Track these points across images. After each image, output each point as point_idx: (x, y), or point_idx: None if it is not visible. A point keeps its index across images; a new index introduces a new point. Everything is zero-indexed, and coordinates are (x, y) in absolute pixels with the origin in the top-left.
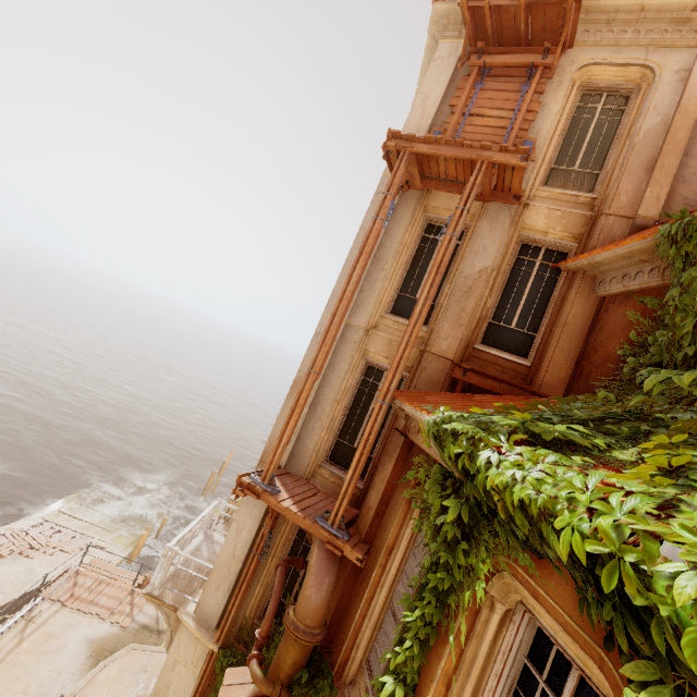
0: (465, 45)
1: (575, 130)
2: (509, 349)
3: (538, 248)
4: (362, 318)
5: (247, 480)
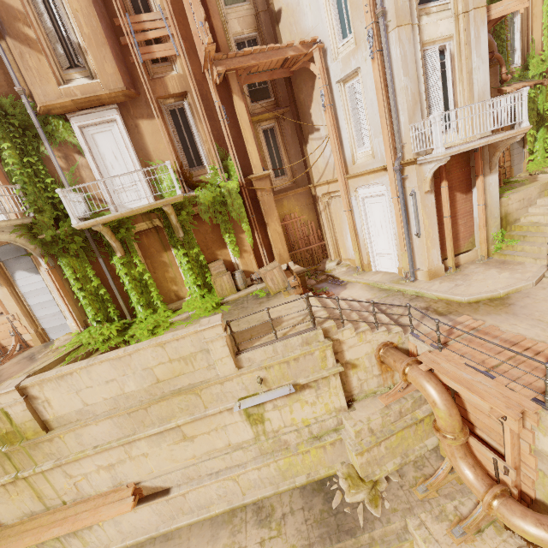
0: None
1: None
2: None
3: None
4: None
5: None
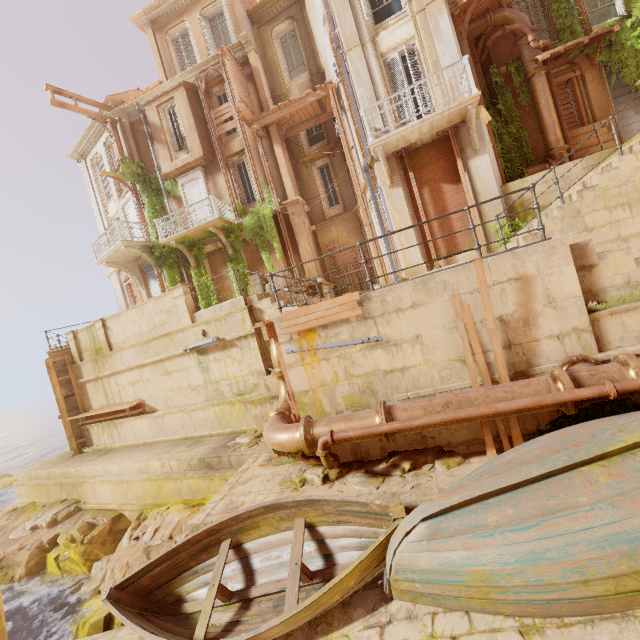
0: None
1: None
2: None
3: None
4: None
5: None
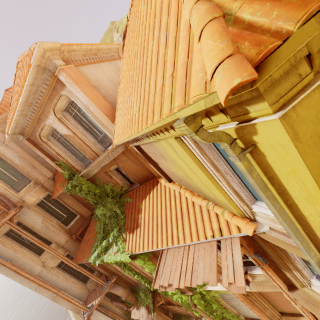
0: None
1: None
2: (72, 219)
3: (42, 201)
4: (38, 269)
5: (86, 318)
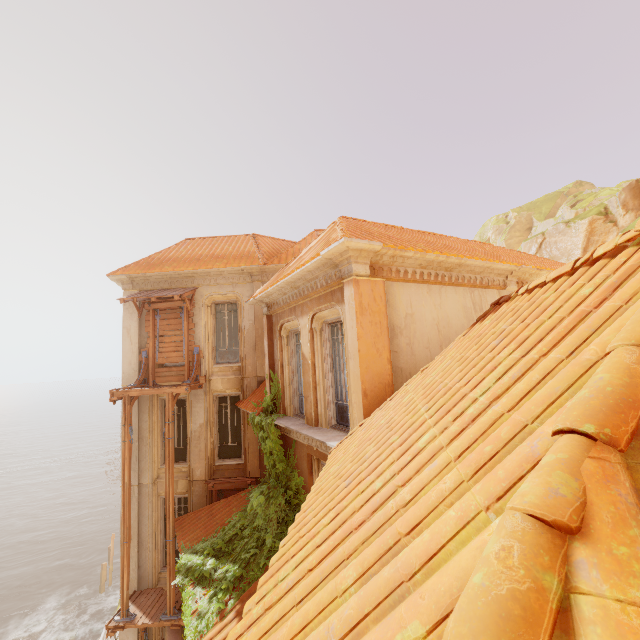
0: (137, 307)
1: (220, 326)
2: (233, 456)
3: (226, 397)
4: (147, 478)
5: (113, 624)
